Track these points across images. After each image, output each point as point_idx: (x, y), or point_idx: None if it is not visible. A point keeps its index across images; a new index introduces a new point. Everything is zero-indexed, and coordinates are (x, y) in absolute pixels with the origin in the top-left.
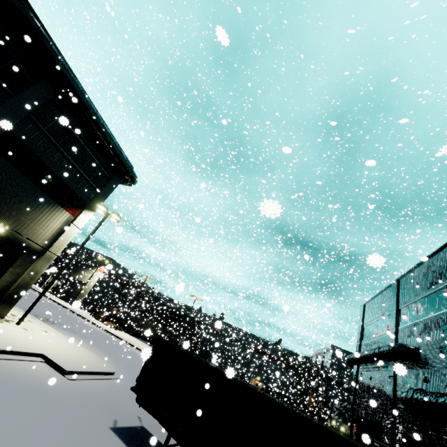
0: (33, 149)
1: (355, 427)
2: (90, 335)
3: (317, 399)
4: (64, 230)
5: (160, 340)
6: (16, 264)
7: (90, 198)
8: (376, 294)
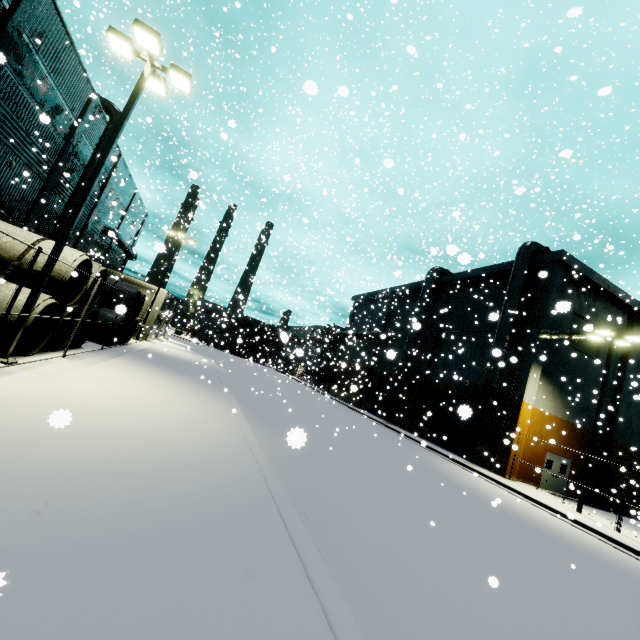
0: None
1: None
2: None
3: None
4: None
5: None
6: None
7: None
8: None
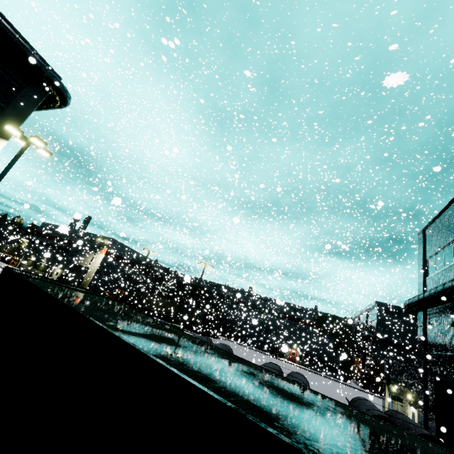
0: None
1: (432, 394)
2: None
3: (364, 362)
4: None
5: (2, 271)
6: None
7: None
8: (446, 205)
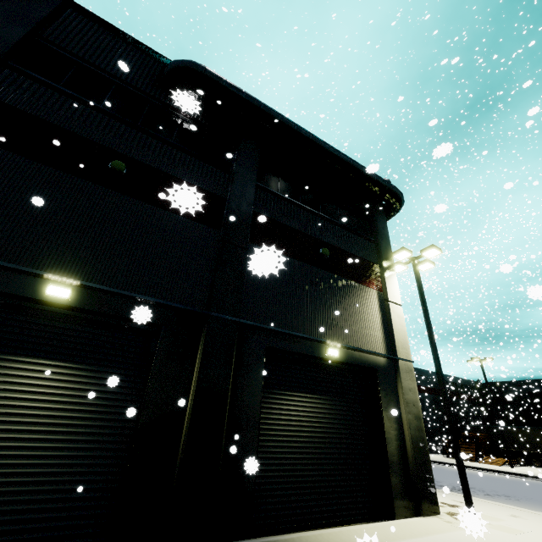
0: (286, 223)
1: None
2: (526, 492)
3: None
4: (387, 316)
5: None
6: (382, 402)
7: (374, 255)
8: None
